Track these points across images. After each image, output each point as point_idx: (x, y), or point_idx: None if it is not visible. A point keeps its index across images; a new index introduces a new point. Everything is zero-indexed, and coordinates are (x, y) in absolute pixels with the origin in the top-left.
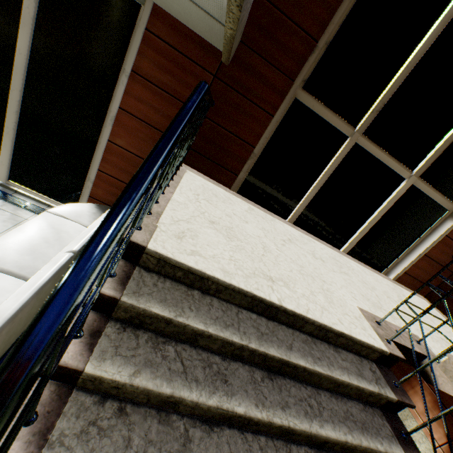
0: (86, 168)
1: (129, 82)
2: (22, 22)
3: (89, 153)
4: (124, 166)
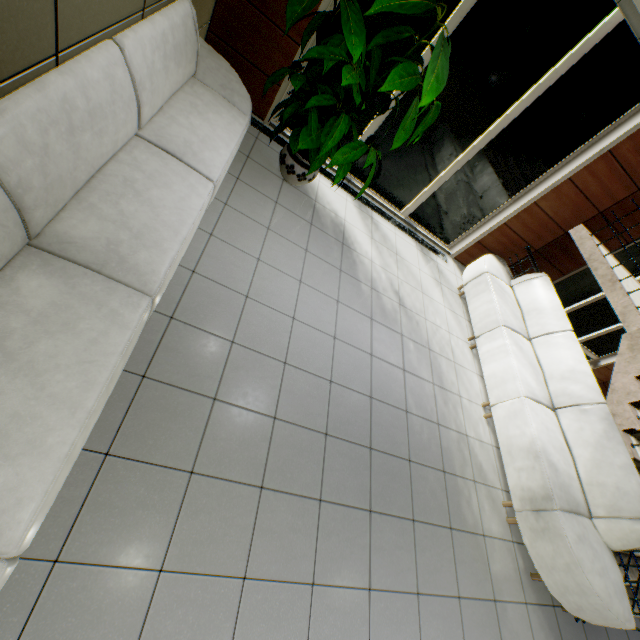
0: (484, 215)
1: (596, 158)
2: (532, 92)
3: (497, 203)
4: (528, 223)
